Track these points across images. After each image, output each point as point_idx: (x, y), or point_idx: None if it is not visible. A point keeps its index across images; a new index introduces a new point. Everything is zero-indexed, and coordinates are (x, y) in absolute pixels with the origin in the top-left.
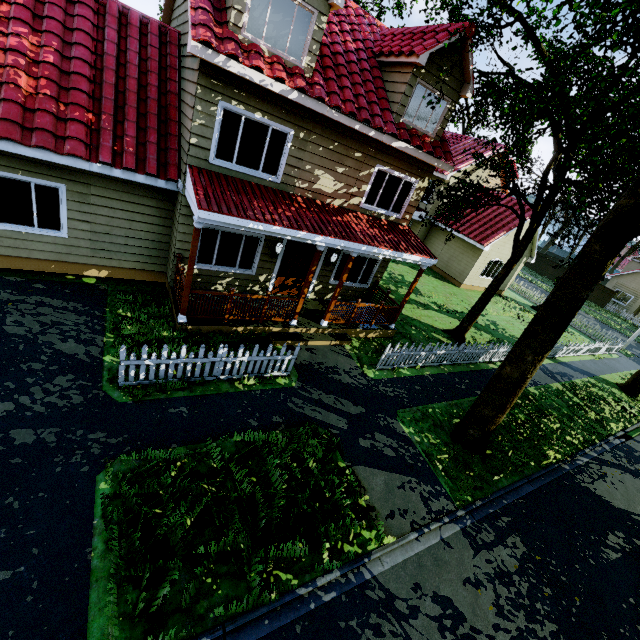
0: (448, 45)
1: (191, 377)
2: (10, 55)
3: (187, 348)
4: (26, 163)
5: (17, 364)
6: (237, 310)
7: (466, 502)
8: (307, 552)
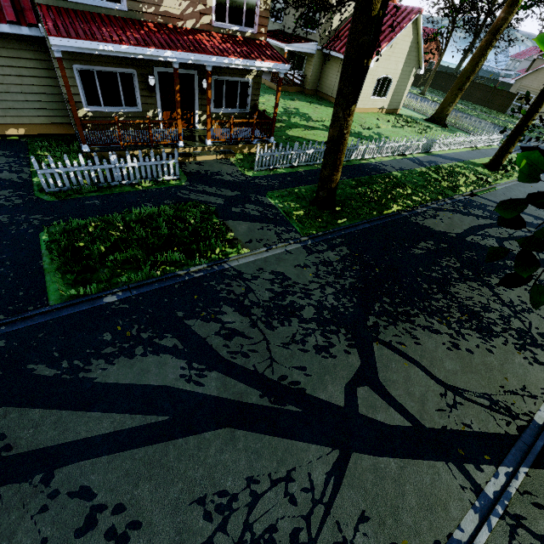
0: None
1: (99, 183)
2: None
3: (96, 170)
4: None
5: None
6: (128, 136)
7: (311, 234)
8: (184, 258)
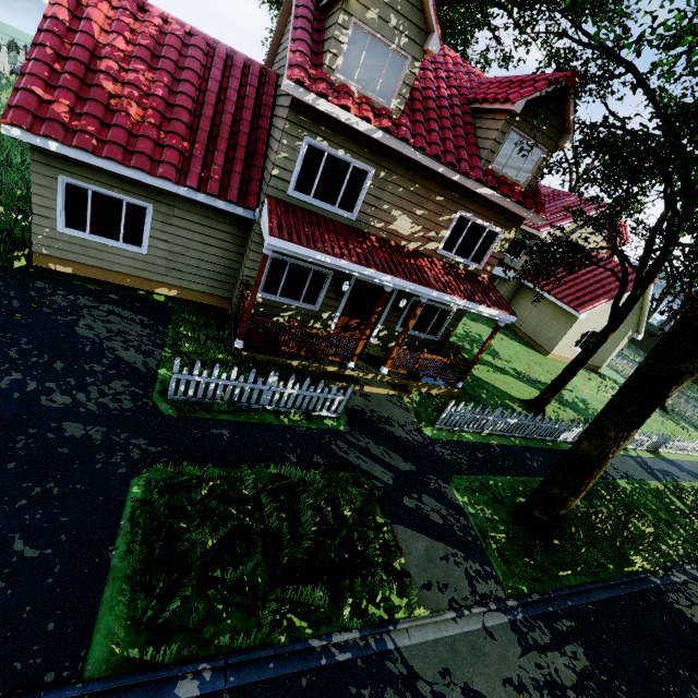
0: (548, 94)
1: (238, 402)
2: (127, 88)
3: (239, 374)
4: (123, 182)
5: (81, 363)
6: (294, 343)
7: (520, 592)
8: (327, 603)
